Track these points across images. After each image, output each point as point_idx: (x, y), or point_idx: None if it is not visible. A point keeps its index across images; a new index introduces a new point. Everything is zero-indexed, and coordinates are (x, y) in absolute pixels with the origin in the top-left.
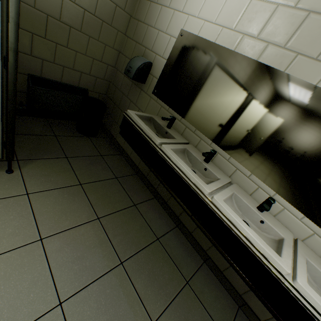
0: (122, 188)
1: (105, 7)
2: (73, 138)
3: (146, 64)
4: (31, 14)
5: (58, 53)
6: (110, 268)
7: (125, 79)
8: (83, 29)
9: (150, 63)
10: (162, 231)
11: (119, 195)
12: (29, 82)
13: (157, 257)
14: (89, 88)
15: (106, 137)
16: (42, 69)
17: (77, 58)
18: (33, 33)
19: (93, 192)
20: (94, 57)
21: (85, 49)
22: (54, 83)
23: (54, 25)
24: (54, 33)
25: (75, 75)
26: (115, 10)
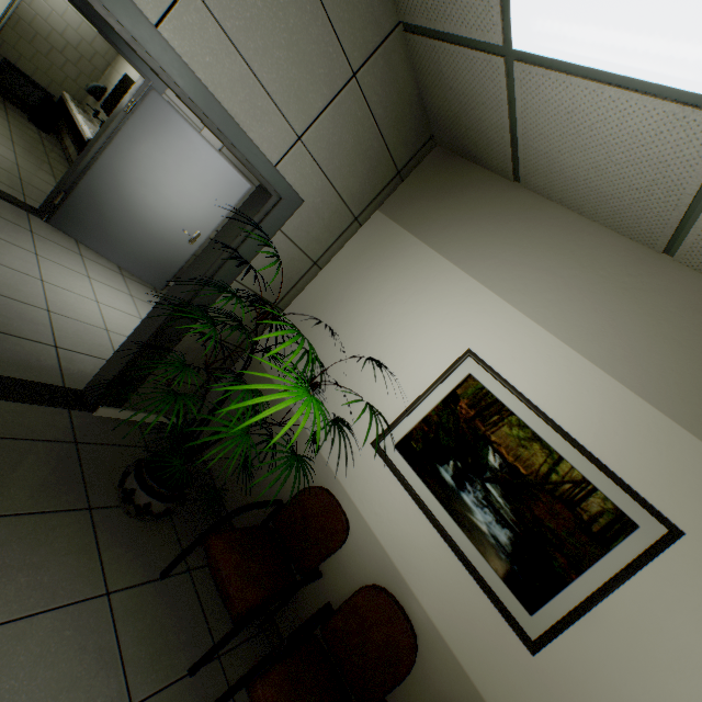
0: (44, 148)
1: (87, 49)
2: (22, 118)
3: (102, 88)
4: (26, 28)
5: (37, 58)
6: (4, 136)
7: (91, 101)
8: (64, 53)
9: (106, 89)
10: (60, 170)
11: (38, 146)
12: (3, 62)
13: (42, 162)
14: (58, 97)
15: (59, 142)
16: (19, 61)
17: (53, 69)
18: (22, 38)
19: (16, 129)
20: (69, 76)
21: (62, 66)
22: (25, 75)
23: (41, 41)
24: (39, 45)
25: (47, 80)
26: (95, 55)
